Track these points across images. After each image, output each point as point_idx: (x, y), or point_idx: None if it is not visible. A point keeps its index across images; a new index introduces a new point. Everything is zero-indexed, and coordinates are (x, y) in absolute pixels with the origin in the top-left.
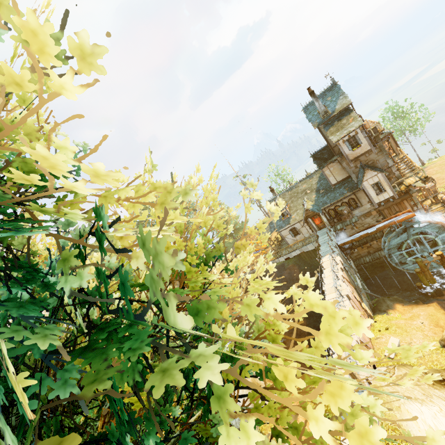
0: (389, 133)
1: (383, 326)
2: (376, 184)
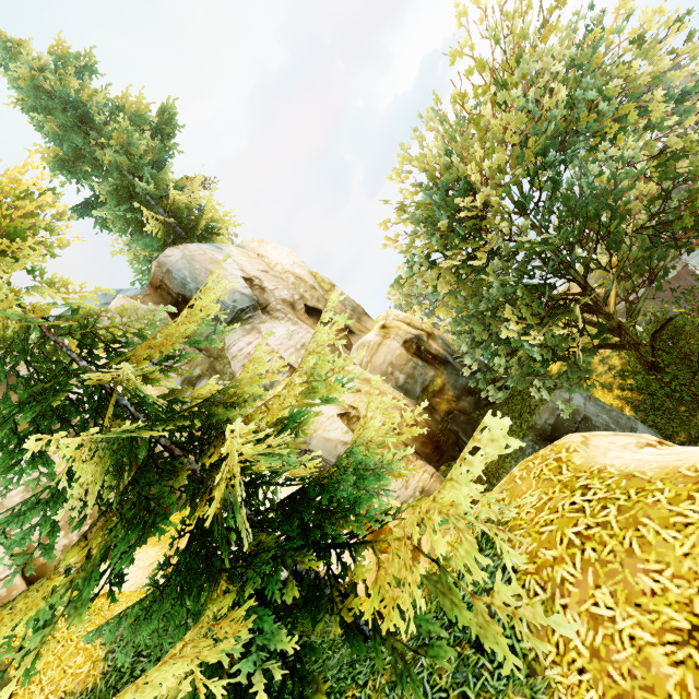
0: None
1: None
2: None
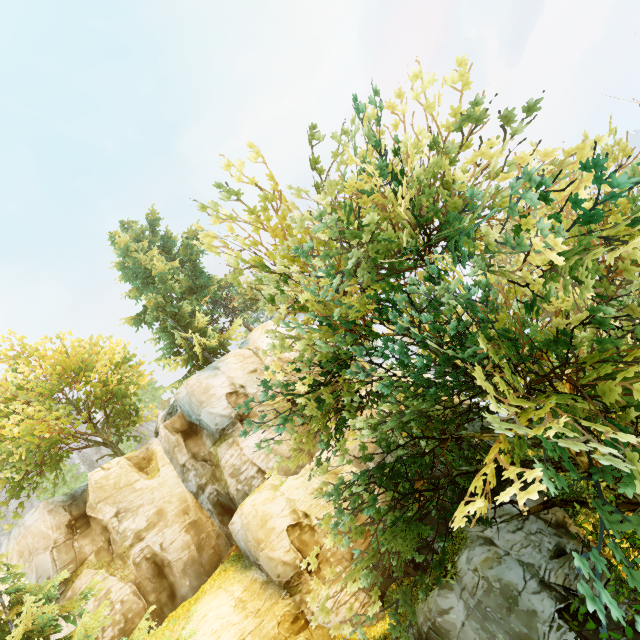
0: None
1: None
2: None
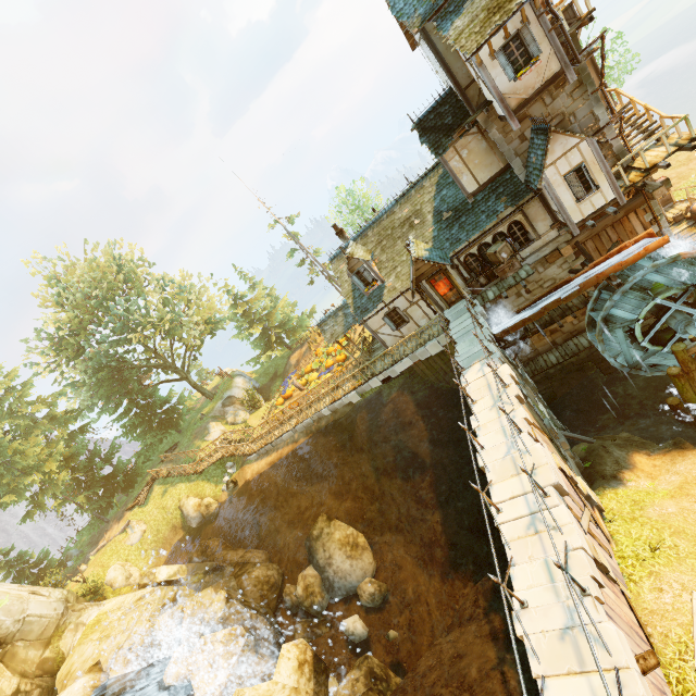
0: (586, 55)
1: (640, 537)
2: (576, 172)
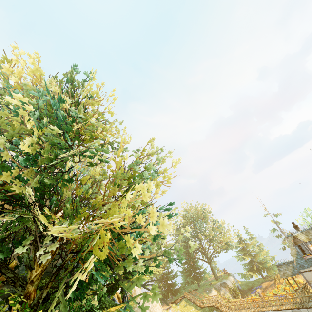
0: None
1: None
2: None
